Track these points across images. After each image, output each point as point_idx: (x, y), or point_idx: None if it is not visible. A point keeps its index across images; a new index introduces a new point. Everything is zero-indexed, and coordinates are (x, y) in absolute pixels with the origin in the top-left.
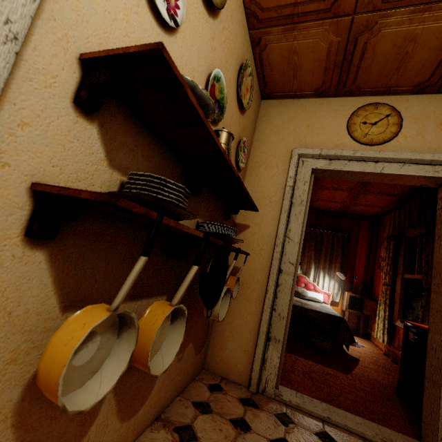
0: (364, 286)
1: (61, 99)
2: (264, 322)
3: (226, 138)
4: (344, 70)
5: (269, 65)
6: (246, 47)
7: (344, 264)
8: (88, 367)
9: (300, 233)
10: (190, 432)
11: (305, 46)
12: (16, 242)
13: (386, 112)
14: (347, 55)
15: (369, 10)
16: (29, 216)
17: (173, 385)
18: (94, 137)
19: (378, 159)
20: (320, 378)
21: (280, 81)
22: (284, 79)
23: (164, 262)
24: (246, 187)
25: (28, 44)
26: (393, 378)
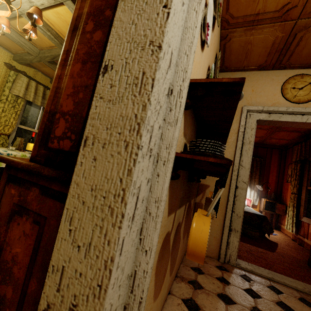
0: (275, 195)
1: None
2: (228, 219)
3: None
4: (283, 53)
5: (229, 51)
6: (218, 41)
7: (261, 179)
8: None
9: (249, 163)
10: (198, 284)
11: (258, 39)
12: None
13: (309, 81)
14: (287, 44)
15: (308, 17)
16: None
17: (180, 257)
18: (182, 121)
19: (304, 113)
20: (257, 254)
21: (235, 61)
22: (238, 59)
23: (187, 185)
24: None
25: None
26: (303, 255)
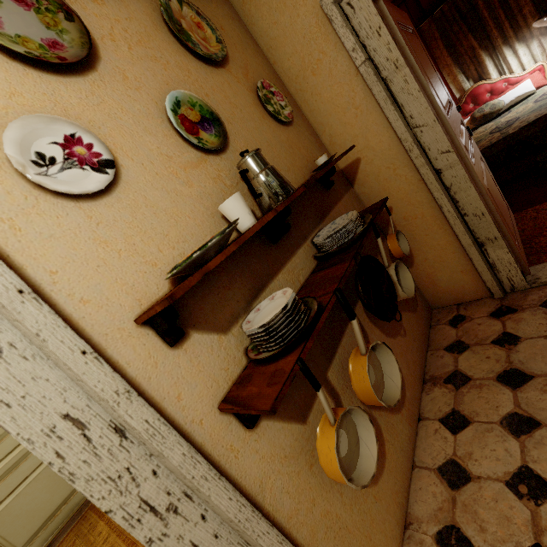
0: None
1: (167, 358)
2: (462, 235)
3: (255, 163)
4: None
5: None
6: None
7: None
8: (352, 446)
9: (427, 108)
10: (460, 376)
11: None
12: (249, 435)
13: None
14: None
15: None
16: (237, 420)
17: (416, 353)
18: (200, 339)
19: None
20: None
21: None
22: None
23: None
24: (314, 121)
25: (125, 368)
26: None
